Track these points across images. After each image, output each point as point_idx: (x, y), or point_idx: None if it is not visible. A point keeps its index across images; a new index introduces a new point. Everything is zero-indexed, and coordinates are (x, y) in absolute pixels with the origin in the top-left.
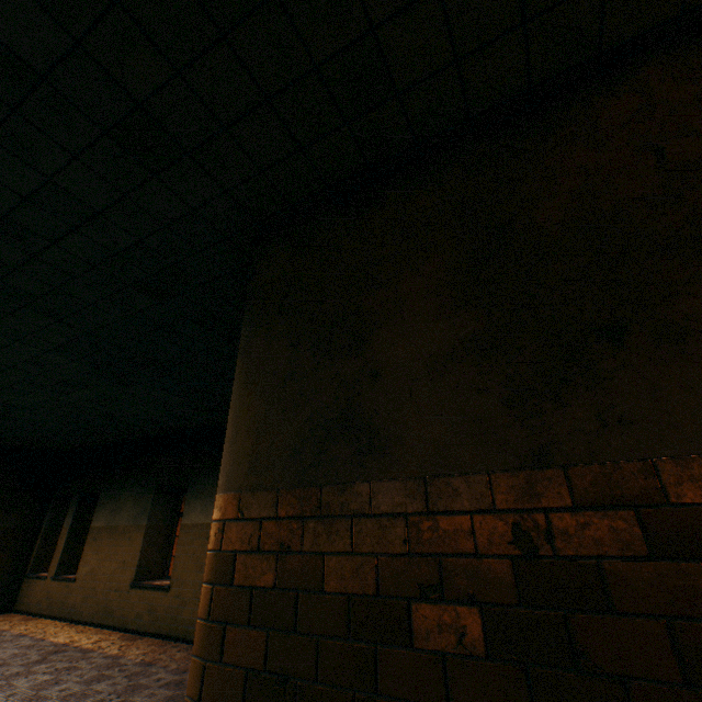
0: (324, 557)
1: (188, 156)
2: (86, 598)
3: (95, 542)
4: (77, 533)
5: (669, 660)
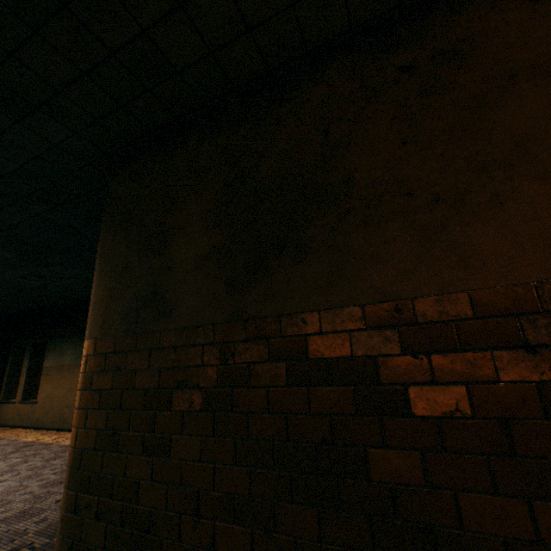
0: (136, 372)
1: (38, 109)
2: (46, 413)
3: (48, 377)
4: (34, 372)
5: (265, 404)
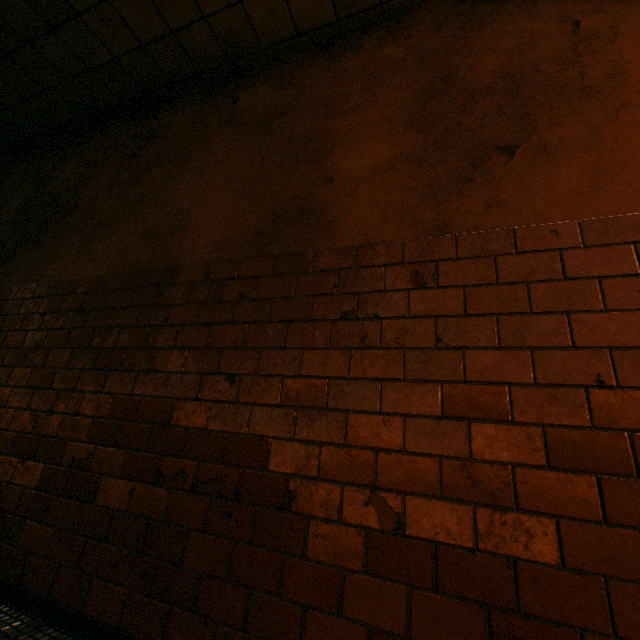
0: None
1: None
2: None
3: None
4: None
5: None
